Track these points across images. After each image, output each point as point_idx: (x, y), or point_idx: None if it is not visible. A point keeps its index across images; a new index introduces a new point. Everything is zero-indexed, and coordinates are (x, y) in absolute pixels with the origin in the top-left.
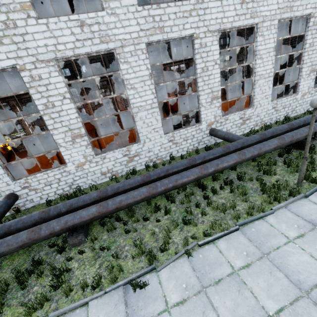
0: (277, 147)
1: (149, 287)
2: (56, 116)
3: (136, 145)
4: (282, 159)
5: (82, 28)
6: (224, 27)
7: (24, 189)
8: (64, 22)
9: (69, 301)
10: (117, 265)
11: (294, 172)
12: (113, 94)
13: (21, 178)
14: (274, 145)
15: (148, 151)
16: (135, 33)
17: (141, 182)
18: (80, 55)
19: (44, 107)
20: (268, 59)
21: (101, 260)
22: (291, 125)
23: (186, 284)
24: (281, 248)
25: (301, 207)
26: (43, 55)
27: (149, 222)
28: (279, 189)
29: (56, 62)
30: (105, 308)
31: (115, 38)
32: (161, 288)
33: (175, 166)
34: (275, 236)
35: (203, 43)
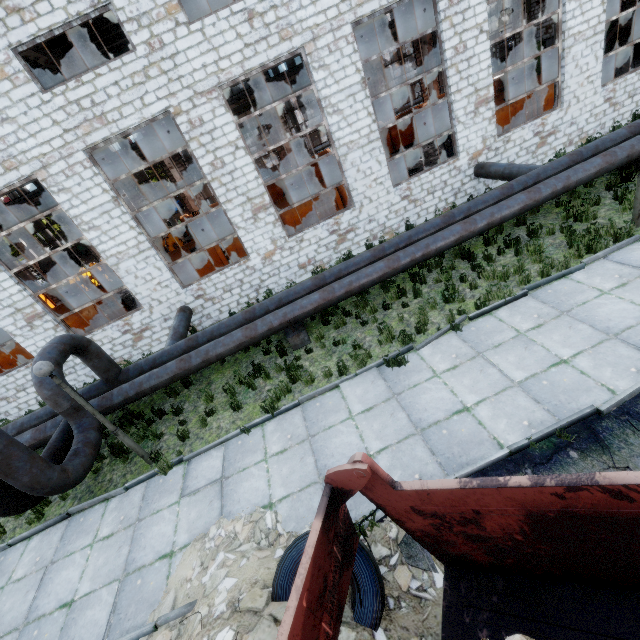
0: (600, 171)
1: (409, 364)
2: (228, 180)
3: (349, 213)
4: (613, 193)
5: (251, 23)
6: None
7: (198, 300)
8: (224, 19)
9: (314, 389)
10: (363, 349)
11: (630, 209)
12: (275, 136)
13: (192, 284)
14: (595, 169)
15: (369, 221)
16: (334, 10)
17: (372, 259)
18: (252, 71)
19: (211, 168)
20: None
21: (338, 355)
22: (635, 126)
23: (456, 354)
24: (589, 302)
25: (630, 254)
26: (202, 83)
27: (392, 310)
28: (598, 236)
29: (219, 91)
30: (360, 386)
31: (302, 27)
32: (424, 362)
33: (421, 230)
34: (582, 292)
35: None
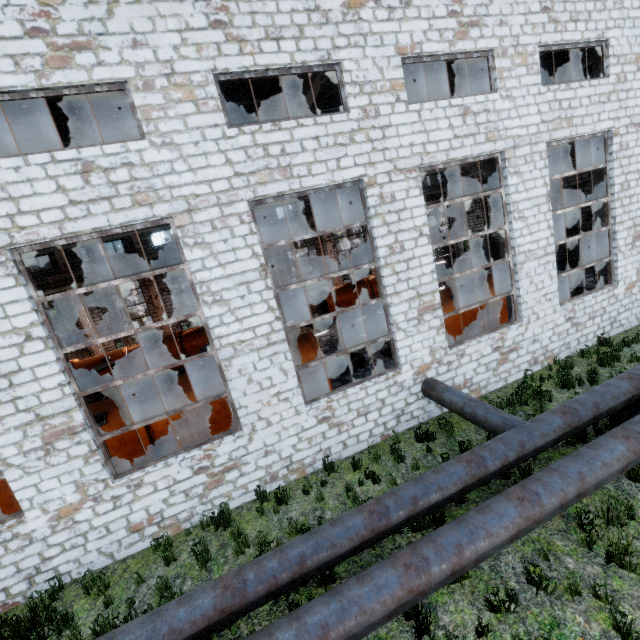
0: (627, 465)
1: None
2: (1, 385)
3: (232, 441)
4: None
5: (87, 176)
6: (431, 162)
7: None
8: (39, 165)
9: None
10: None
11: None
12: None
13: None
14: (620, 462)
15: (265, 452)
16: (223, 182)
17: (214, 616)
18: (82, 235)
19: None
20: (539, 219)
21: None
22: (638, 379)
23: None
24: None
25: None
26: None
27: None
28: None
29: (14, 254)
30: None
31: (172, 194)
32: None
33: (325, 543)
34: None
35: (386, 194)
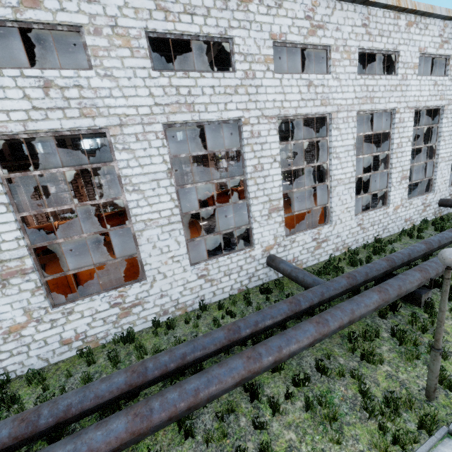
0: (378, 307)
1: None
2: None
3: (138, 286)
4: (386, 323)
5: (47, 91)
6: (286, 114)
7: None
8: (10, 77)
9: None
10: None
11: (413, 359)
12: None
13: None
14: (374, 305)
15: (161, 295)
16: (146, 108)
17: (125, 388)
18: (40, 133)
19: None
20: (347, 160)
21: None
22: (391, 261)
23: None
24: None
25: None
26: None
27: None
28: (398, 409)
29: None
30: None
31: (109, 111)
32: None
33: (199, 346)
34: None
35: (255, 131)
